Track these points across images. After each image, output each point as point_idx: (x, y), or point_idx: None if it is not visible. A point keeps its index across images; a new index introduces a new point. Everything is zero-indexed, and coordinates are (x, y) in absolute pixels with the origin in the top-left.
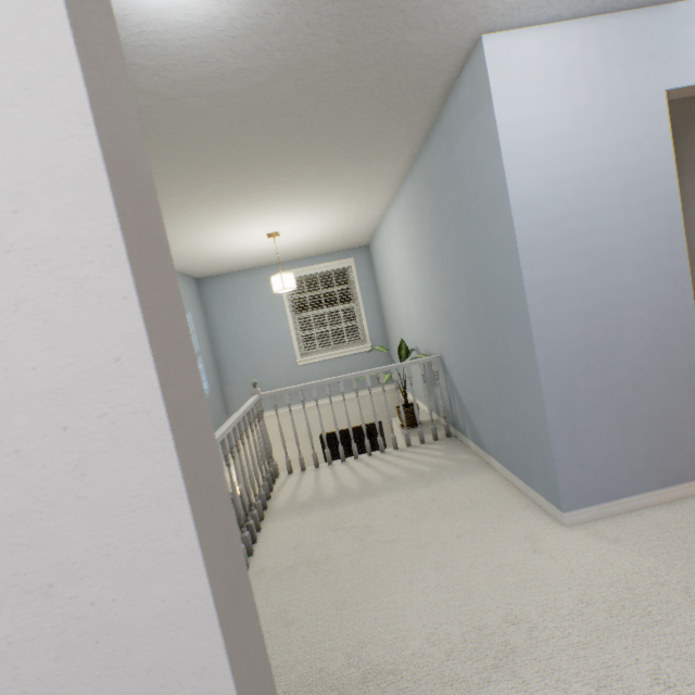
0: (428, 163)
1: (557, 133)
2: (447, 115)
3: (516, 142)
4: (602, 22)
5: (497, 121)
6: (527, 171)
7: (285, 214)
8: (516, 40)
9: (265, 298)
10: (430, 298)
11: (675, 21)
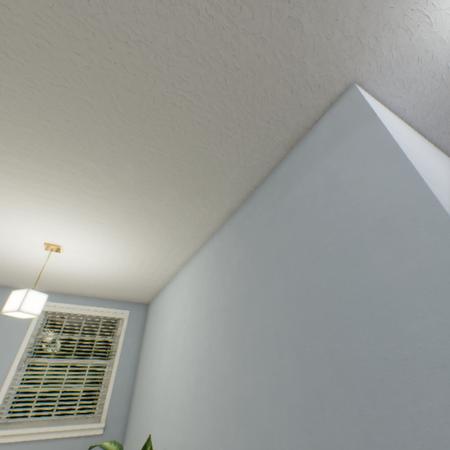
0: (247, 214)
1: (442, 177)
2: (287, 164)
3: (414, 159)
4: (423, 139)
5: (389, 132)
6: (440, 190)
7: (77, 223)
8: (378, 104)
9: (4, 324)
10: (212, 373)
11: None
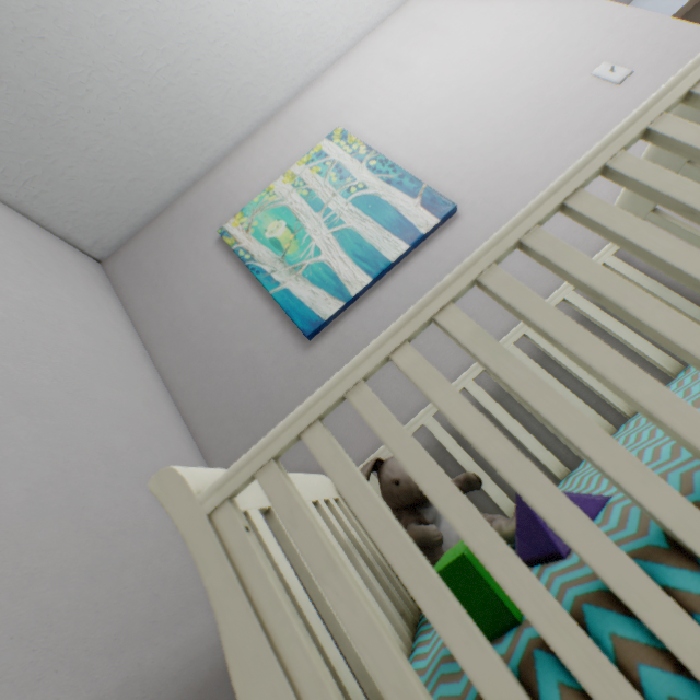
0: None
1: None
2: None
3: None
4: None
5: None
6: None
7: None
8: None
9: None
10: None
11: (638, 6)
